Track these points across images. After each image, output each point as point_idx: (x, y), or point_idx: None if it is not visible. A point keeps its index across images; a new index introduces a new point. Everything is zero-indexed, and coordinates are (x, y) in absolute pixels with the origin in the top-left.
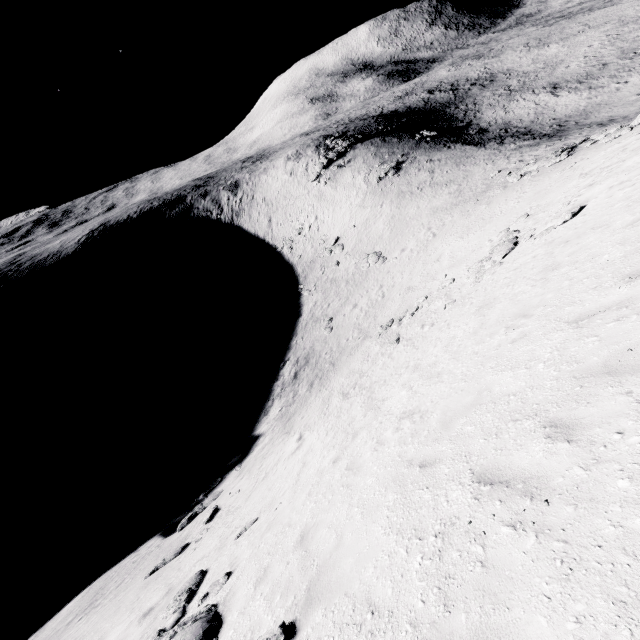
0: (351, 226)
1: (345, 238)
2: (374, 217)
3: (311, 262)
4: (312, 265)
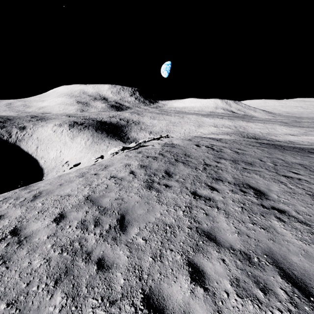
0: (74, 158)
1: (70, 162)
2: (84, 156)
3: (52, 168)
4: (52, 170)
